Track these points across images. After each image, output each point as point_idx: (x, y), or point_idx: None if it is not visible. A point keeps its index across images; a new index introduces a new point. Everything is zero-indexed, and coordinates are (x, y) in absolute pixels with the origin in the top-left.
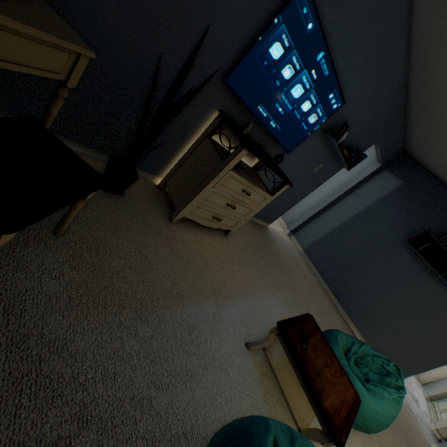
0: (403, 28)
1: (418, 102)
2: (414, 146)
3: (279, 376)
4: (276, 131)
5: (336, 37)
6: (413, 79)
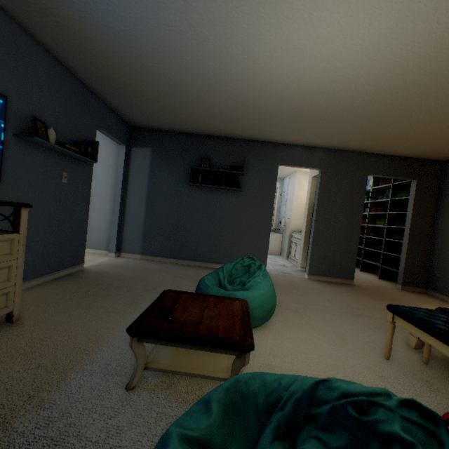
0: None
1: (88, 76)
2: (130, 117)
3: (180, 367)
4: None
5: None
6: (60, 56)
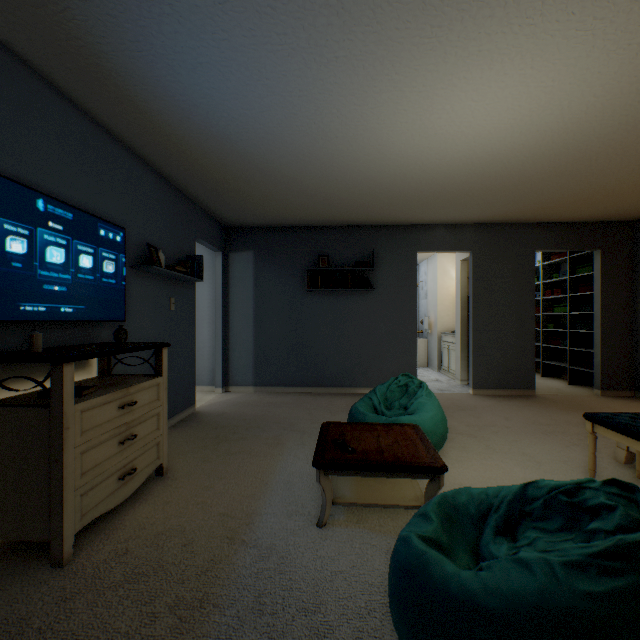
0: (102, 134)
1: (188, 184)
2: (227, 218)
3: (368, 499)
4: (81, 313)
5: (37, 177)
6: (162, 169)
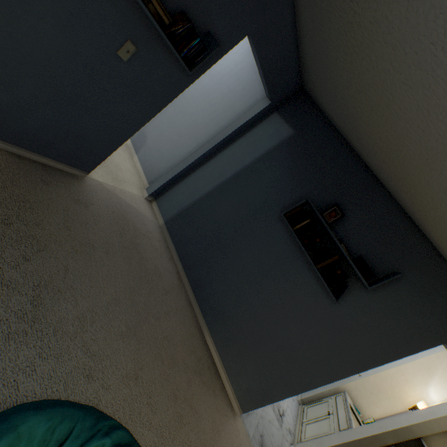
0: None
1: None
2: (309, 67)
3: None
4: None
5: None
6: None
